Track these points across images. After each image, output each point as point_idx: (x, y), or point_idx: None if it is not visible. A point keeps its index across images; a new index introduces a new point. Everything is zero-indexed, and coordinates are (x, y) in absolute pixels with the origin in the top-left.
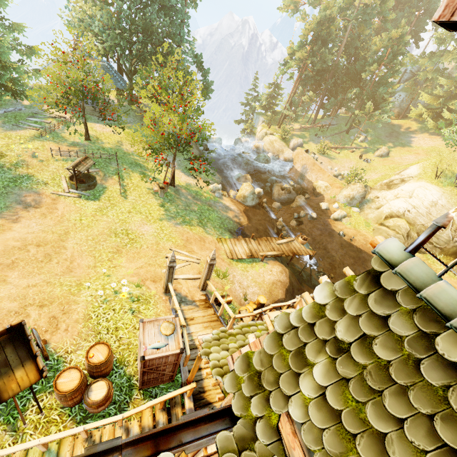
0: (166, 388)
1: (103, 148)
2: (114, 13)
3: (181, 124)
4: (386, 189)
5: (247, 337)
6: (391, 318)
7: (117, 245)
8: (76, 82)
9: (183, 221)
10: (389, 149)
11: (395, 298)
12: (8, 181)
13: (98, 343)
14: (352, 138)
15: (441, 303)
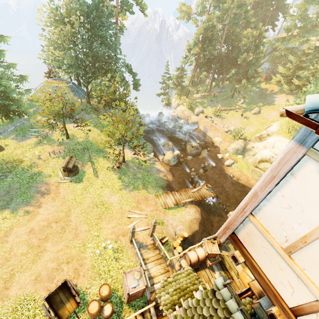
0: (139, 300)
1: (78, 143)
2: (72, 49)
3: (126, 130)
4: (258, 141)
5: (177, 283)
6: (218, 309)
7: (99, 213)
8: (59, 111)
9: (133, 187)
10: (260, 108)
11: (219, 302)
12: (28, 179)
13: (103, 284)
14: (235, 101)
15: (230, 308)
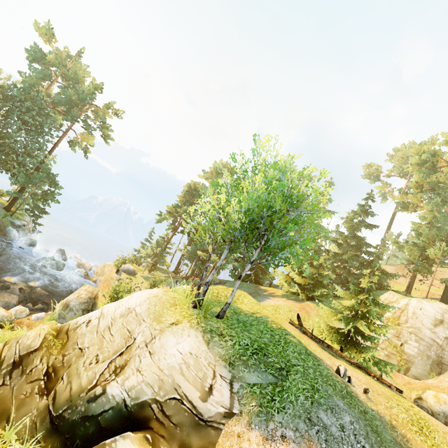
0: None
1: None
2: None
3: None
4: None
5: None
6: None
7: None
8: None
9: None
10: None
11: None
12: None
13: None
14: None
15: None
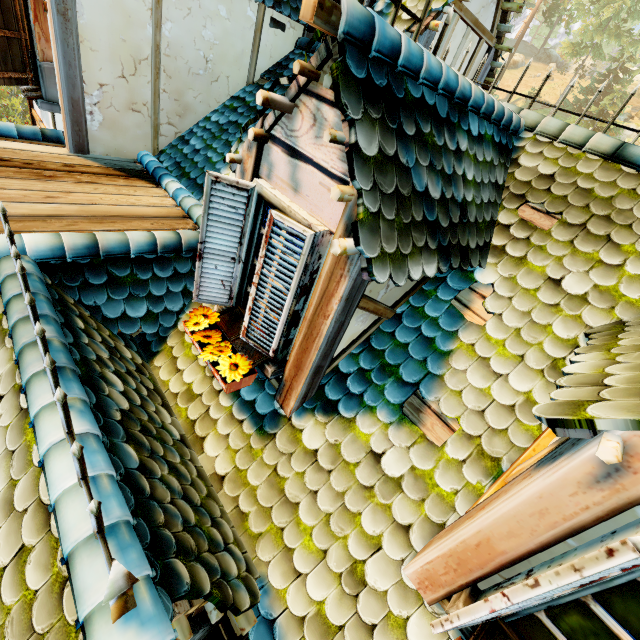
0: None
1: None
2: None
3: None
4: None
5: None
6: None
7: None
8: None
9: None
10: None
11: None
12: None
13: None
14: None
15: None
